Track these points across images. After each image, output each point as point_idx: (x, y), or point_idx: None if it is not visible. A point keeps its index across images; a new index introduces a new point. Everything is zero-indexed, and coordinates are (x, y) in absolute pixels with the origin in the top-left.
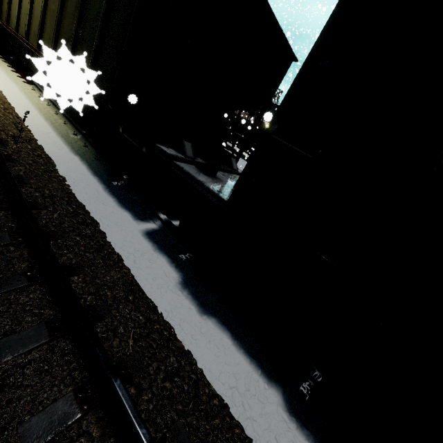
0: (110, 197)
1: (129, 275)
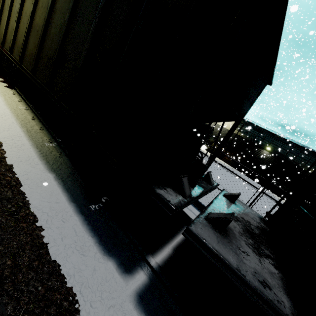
0: (89, 237)
1: None
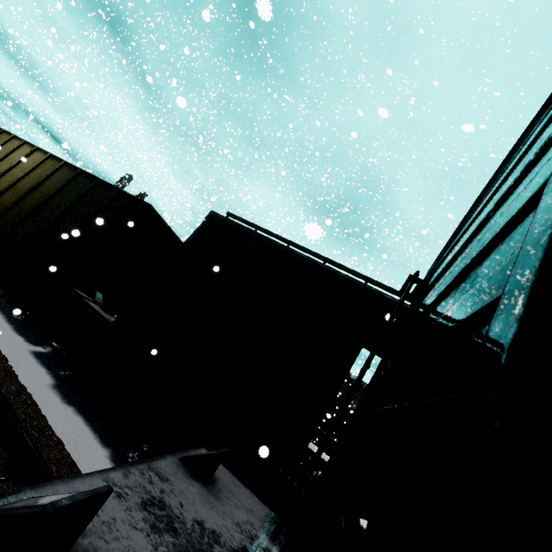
0: (8, 323)
1: (9, 368)
